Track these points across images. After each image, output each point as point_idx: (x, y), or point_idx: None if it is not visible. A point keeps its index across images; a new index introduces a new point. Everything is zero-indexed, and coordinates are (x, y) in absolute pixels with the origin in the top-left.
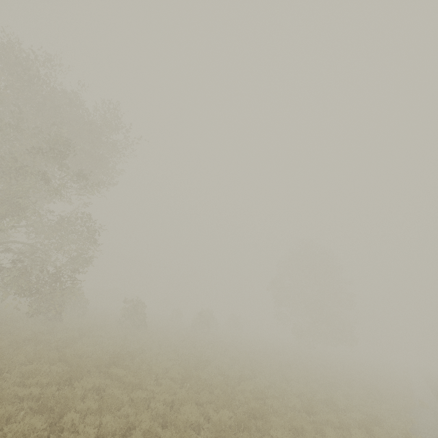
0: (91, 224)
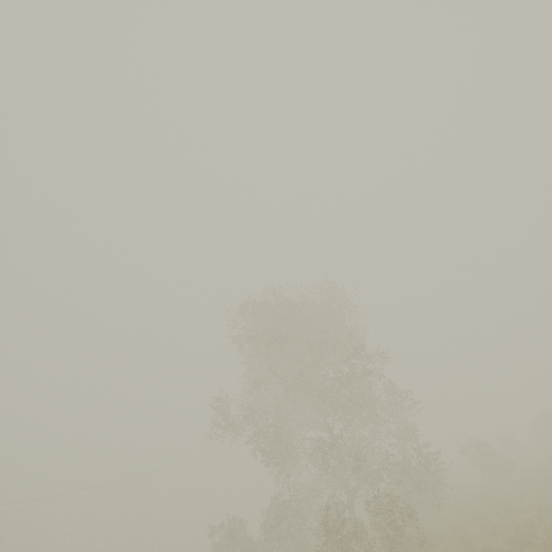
0: (393, 387)
